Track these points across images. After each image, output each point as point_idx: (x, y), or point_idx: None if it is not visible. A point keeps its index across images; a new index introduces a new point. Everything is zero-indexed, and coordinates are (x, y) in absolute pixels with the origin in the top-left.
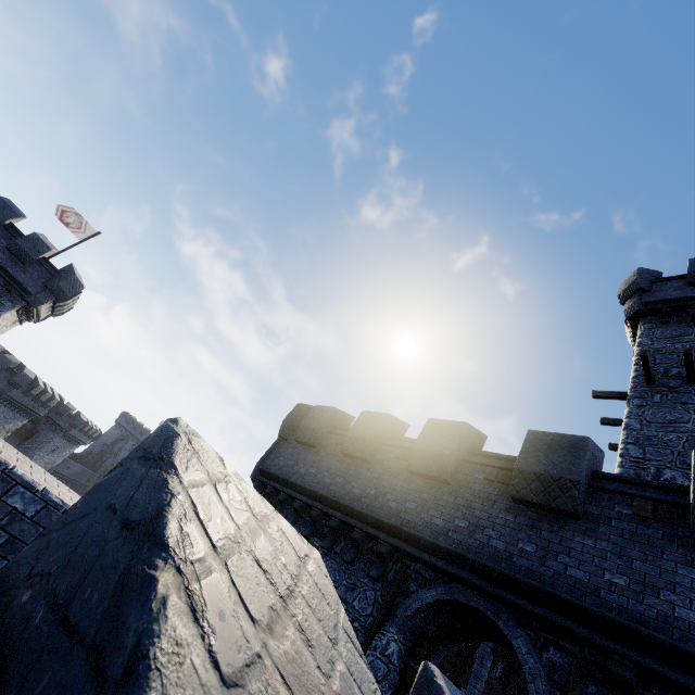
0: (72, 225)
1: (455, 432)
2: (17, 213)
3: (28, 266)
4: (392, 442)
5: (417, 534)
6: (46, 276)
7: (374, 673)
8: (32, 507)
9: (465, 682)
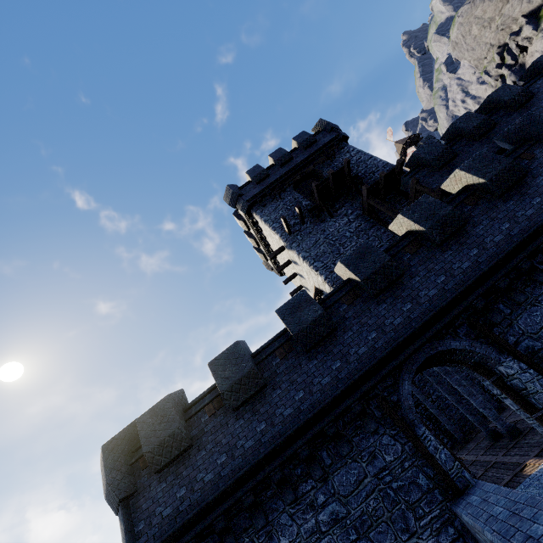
0: None
1: (306, 299)
2: None
3: None
4: (264, 355)
5: (366, 369)
6: None
7: (453, 458)
8: None
9: None
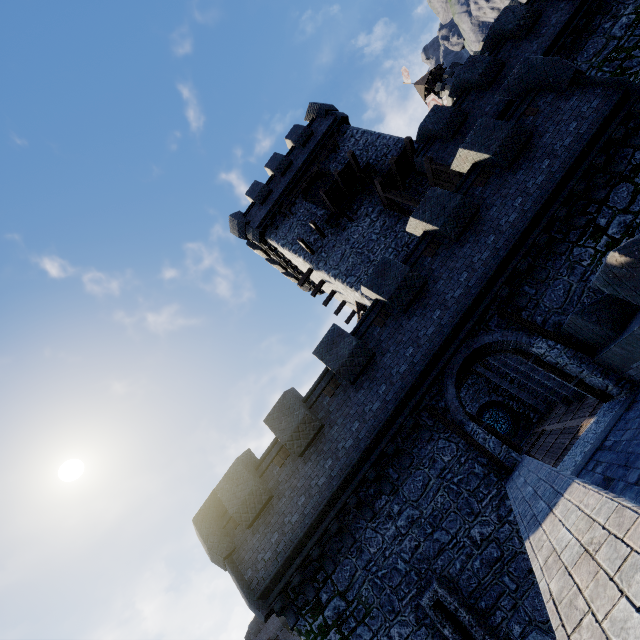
0: None
1: (339, 333)
2: None
3: None
4: (313, 398)
5: (410, 386)
6: None
7: (501, 443)
8: None
9: None
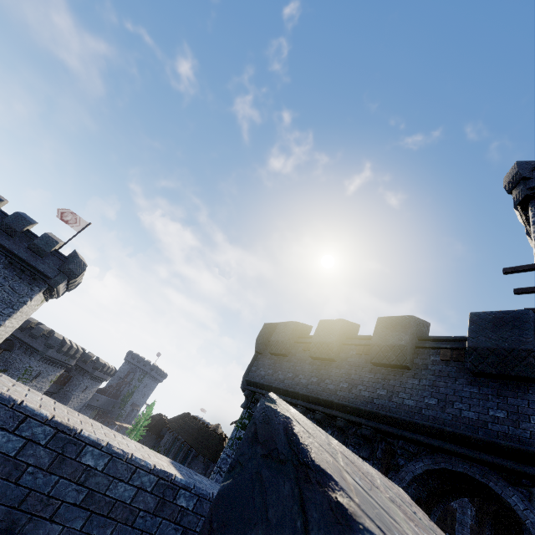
0: (70, 222)
1: (404, 325)
2: (31, 221)
3: (45, 258)
4: (350, 341)
5: (394, 416)
6: (58, 263)
7: None
8: (101, 462)
9: (448, 528)
